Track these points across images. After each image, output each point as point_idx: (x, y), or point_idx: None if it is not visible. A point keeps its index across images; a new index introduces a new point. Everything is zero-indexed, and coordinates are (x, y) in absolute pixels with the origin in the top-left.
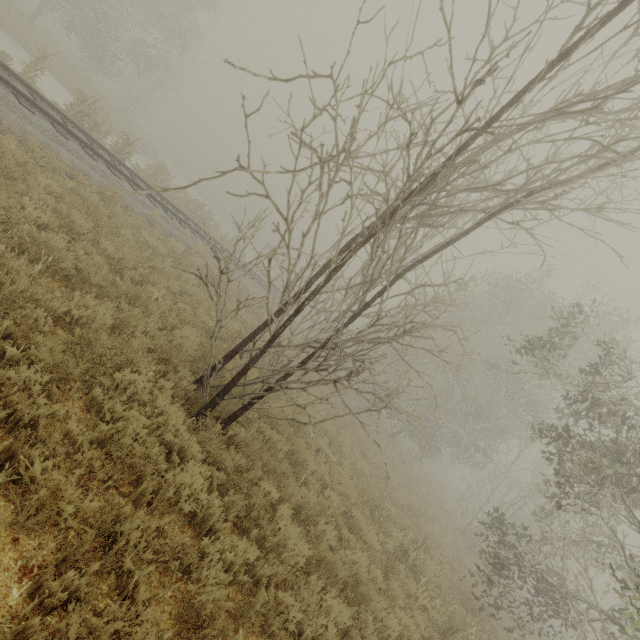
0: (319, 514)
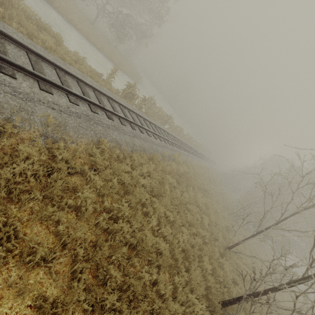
0: None
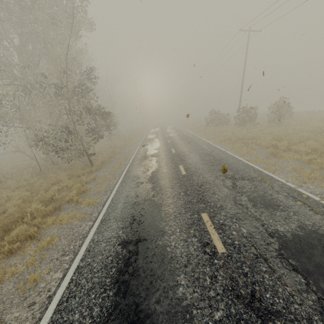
0: None
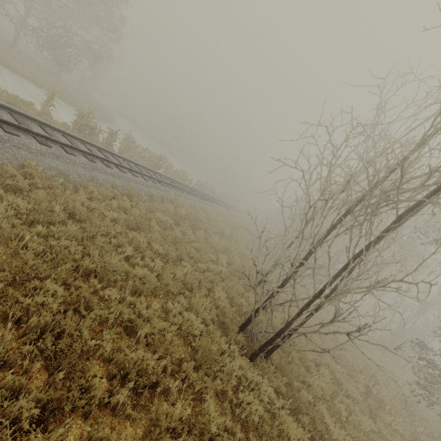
0: (332, 397)
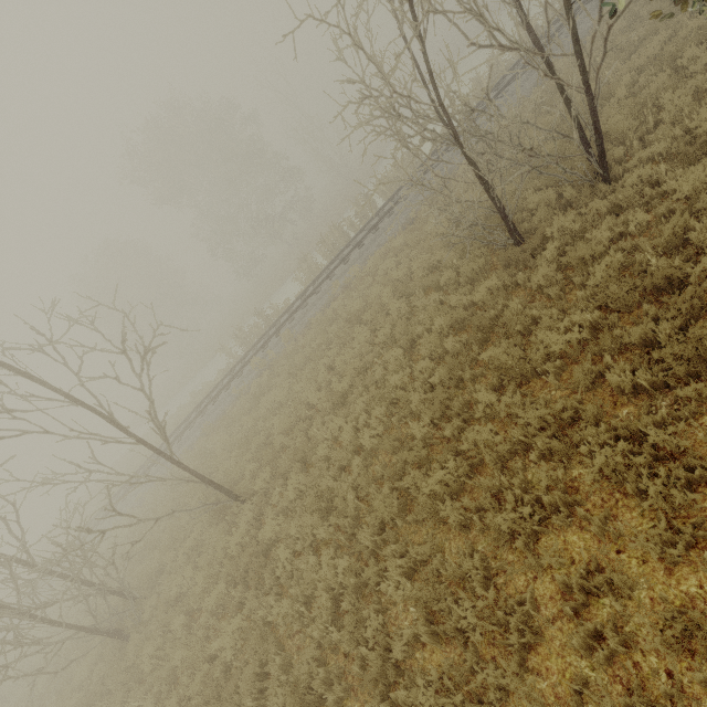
0: None
